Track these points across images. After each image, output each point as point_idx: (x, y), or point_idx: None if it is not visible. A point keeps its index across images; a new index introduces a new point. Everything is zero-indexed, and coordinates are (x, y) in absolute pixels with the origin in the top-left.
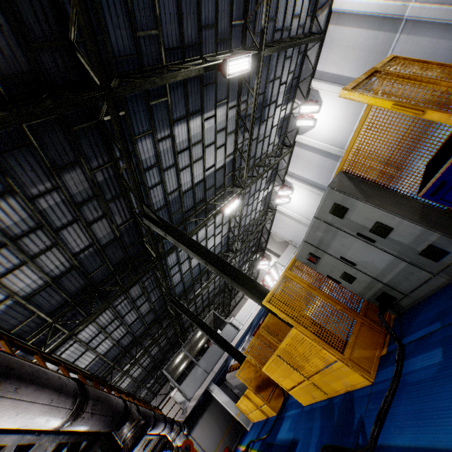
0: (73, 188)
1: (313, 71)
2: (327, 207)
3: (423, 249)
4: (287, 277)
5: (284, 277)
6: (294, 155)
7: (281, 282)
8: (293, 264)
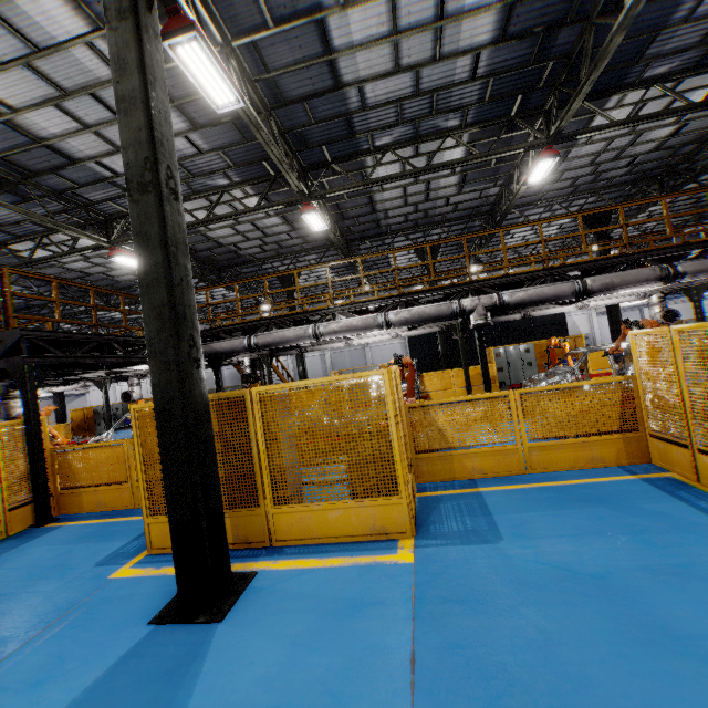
0: (46, 294)
1: None
2: (117, 406)
3: None
4: (84, 410)
5: (83, 409)
6: None
7: (81, 409)
8: (90, 408)
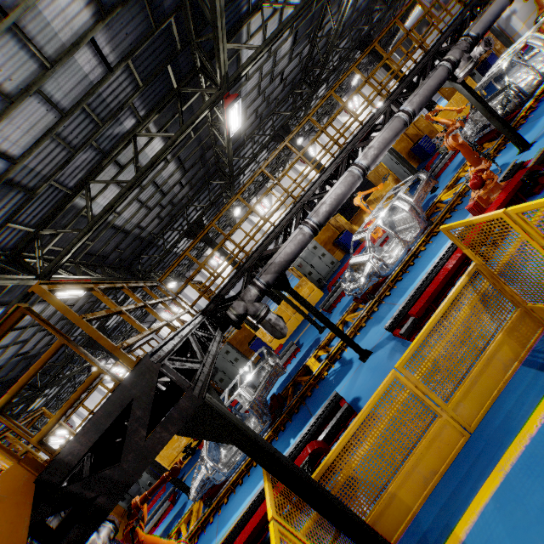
0: None
1: (130, 348)
2: None
3: (148, 482)
4: None
5: None
6: (92, 397)
7: None
8: None
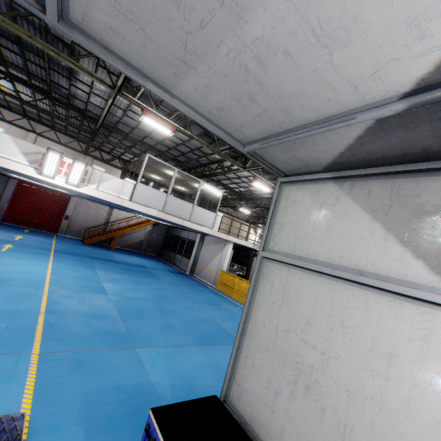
0: None
1: None
2: None
3: None
4: None
5: None
6: None
7: None
8: None
